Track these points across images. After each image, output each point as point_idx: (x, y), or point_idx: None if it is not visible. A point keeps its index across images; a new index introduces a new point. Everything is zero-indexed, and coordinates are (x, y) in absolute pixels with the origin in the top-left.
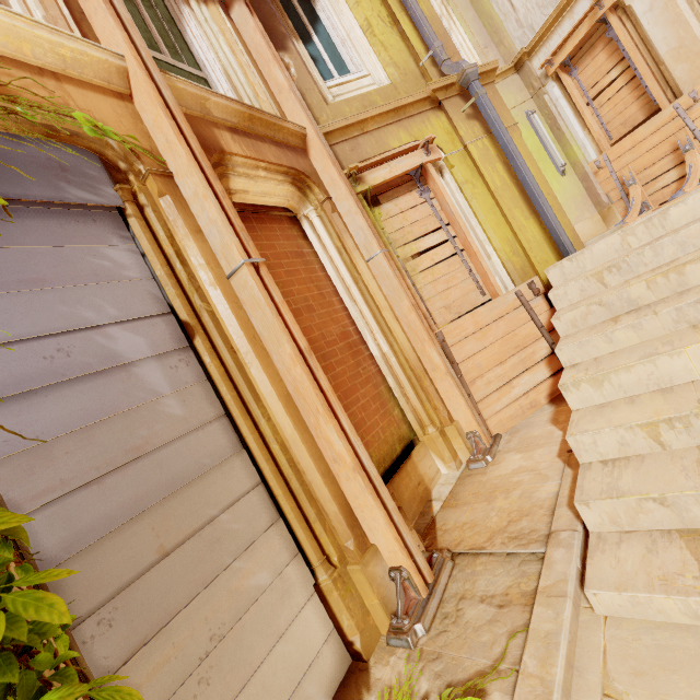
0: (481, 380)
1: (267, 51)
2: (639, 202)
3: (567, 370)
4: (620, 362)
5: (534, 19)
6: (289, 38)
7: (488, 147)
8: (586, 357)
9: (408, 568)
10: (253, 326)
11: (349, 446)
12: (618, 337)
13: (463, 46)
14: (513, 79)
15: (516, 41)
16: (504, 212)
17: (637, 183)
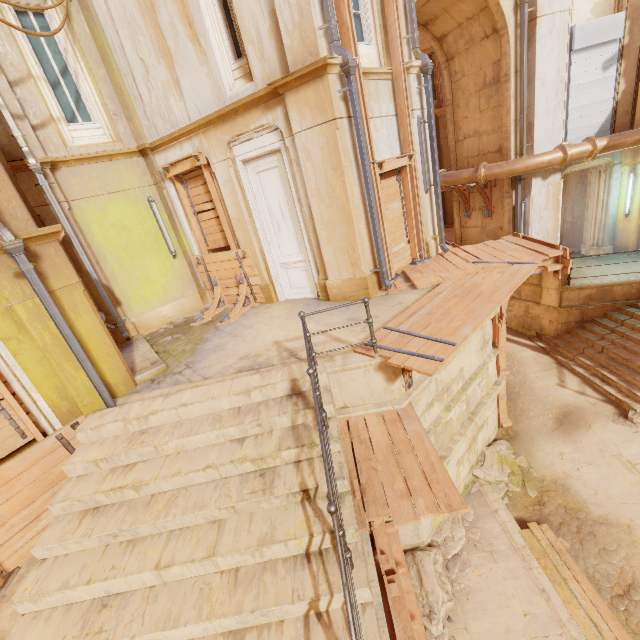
0: (3, 528)
1: None
2: (217, 301)
3: (34, 569)
4: (52, 584)
5: (158, 122)
6: None
7: (41, 305)
8: (53, 555)
9: None
10: None
11: None
12: (70, 546)
13: (91, 98)
14: (139, 161)
15: (145, 127)
16: (53, 367)
17: (219, 285)
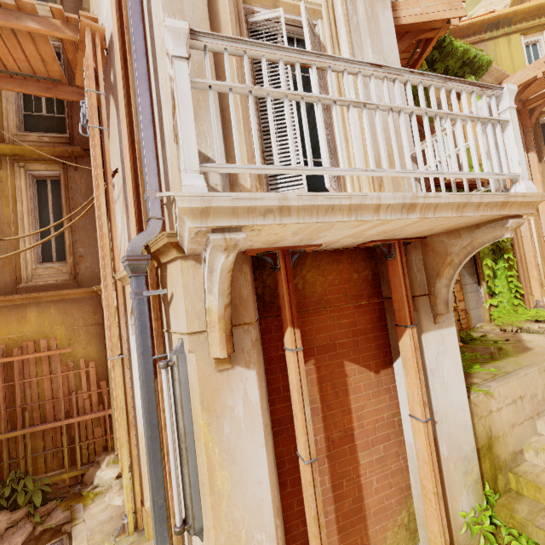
0: None
1: (537, 169)
2: None
3: None
4: None
5: None
6: (543, 158)
7: None
8: None
9: (541, 300)
10: (523, 247)
11: (537, 275)
12: None
13: None
14: None
15: None
16: None
17: None
